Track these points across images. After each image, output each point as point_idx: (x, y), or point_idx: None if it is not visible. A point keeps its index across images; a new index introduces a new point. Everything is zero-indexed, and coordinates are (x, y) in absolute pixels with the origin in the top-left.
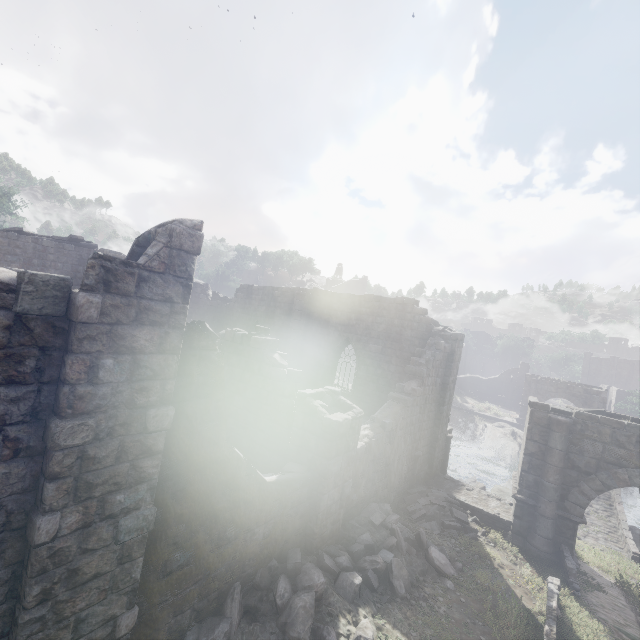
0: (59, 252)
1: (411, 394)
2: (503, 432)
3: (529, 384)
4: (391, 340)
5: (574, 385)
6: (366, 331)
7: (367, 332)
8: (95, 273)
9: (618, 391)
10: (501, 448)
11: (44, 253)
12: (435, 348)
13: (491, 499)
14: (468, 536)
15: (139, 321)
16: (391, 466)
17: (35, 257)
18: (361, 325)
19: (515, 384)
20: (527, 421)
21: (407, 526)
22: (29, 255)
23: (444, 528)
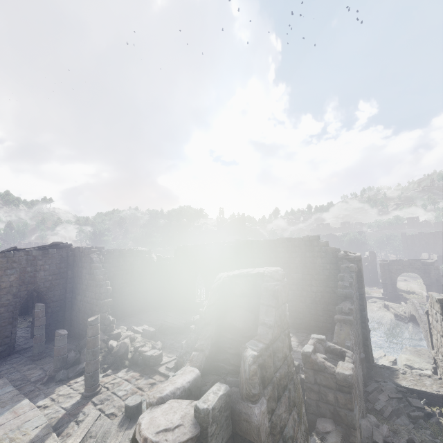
0: (45, 257)
1: (349, 313)
2: (377, 306)
3: (383, 267)
4: (307, 268)
5: (414, 261)
6: (286, 265)
7: (287, 265)
8: (257, 377)
9: (438, 257)
10: (382, 319)
11: (34, 261)
12: (350, 271)
13: (424, 378)
14: (433, 422)
15: (279, 397)
16: (358, 378)
17: (28, 266)
18: (280, 261)
19: (369, 267)
20: (437, 313)
21: (389, 429)
22: (23, 265)
23: (412, 420)
